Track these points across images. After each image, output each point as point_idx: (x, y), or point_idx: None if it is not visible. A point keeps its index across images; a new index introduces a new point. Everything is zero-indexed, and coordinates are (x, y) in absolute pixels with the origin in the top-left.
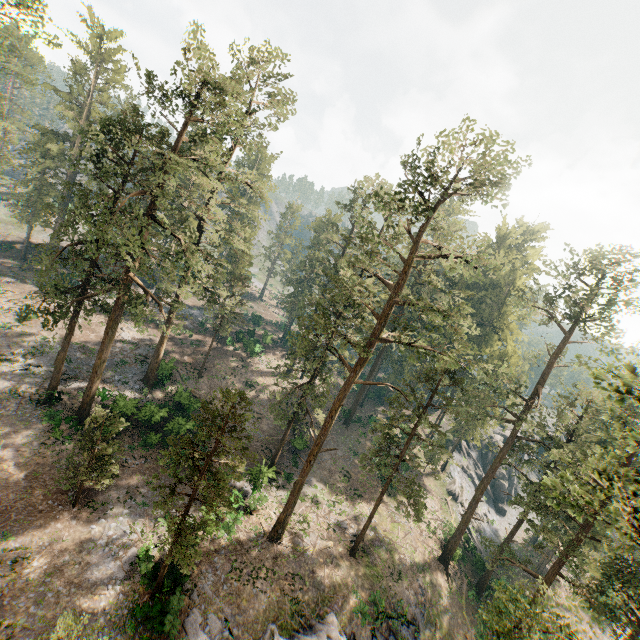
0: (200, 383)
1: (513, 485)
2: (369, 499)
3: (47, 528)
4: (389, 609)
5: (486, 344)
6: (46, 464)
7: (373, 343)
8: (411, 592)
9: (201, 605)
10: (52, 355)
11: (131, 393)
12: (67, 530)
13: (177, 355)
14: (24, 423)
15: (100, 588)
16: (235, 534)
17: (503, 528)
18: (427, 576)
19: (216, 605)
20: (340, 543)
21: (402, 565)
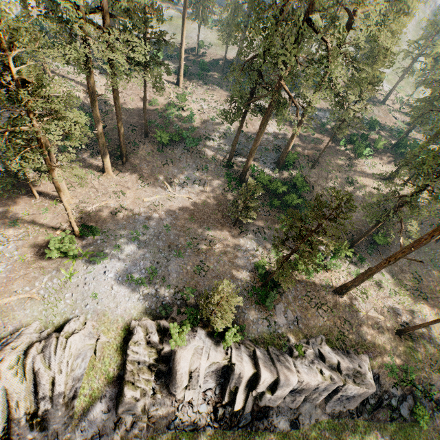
0: (311, 172)
1: None
2: (433, 305)
3: (222, 232)
4: (416, 382)
5: None
6: (224, 200)
7: None
8: None
9: (285, 303)
10: (231, 139)
11: (267, 170)
12: (230, 236)
13: (300, 148)
14: (217, 176)
15: (240, 269)
16: (312, 277)
17: None
18: None
19: (292, 308)
20: (390, 321)
21: None
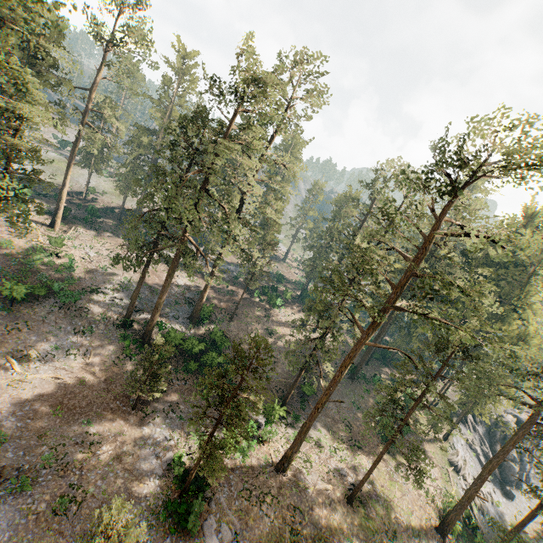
0: (231, 326)
1: (524, 470)
2: (368, 453)
3: (114, 422)
4: None
5: (502, 322)
6: (118, 373)
7: (386, 310)
8: None
9: (217, 513)
10: (130, 292)
11: (180, 327)
12: (127, 427)
13: (215, 301)
14: (107, 340)
15: (144, 478)
16: (248, 458)
17: (509, 512)
18: (423, 542)
19: (228, 516)
20: (338, 488)
21: (397, 524)
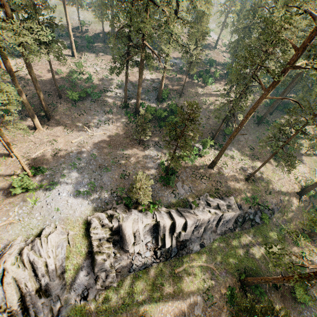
0: (180, 100)
1: None
2: (262, 161)
3: (132, 150)
4: (260, 203)
5: None
6: (128, 130)
7: (285, 70)
8: (274, 200)
9: (181, 181)
10: (122, 88)
11: (152, 105)
12: (138, 151)
13: (170, 86)
14: (119, 115)
15: (150, 169)
16: (194, 163)
17: None
18: (286, 197)
19: (186, 183)
20: (241, 175)
21: (273, 190)
